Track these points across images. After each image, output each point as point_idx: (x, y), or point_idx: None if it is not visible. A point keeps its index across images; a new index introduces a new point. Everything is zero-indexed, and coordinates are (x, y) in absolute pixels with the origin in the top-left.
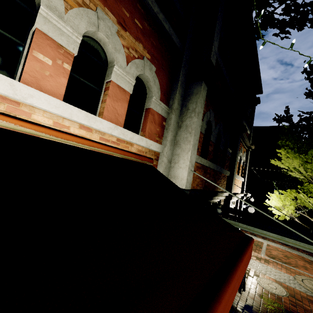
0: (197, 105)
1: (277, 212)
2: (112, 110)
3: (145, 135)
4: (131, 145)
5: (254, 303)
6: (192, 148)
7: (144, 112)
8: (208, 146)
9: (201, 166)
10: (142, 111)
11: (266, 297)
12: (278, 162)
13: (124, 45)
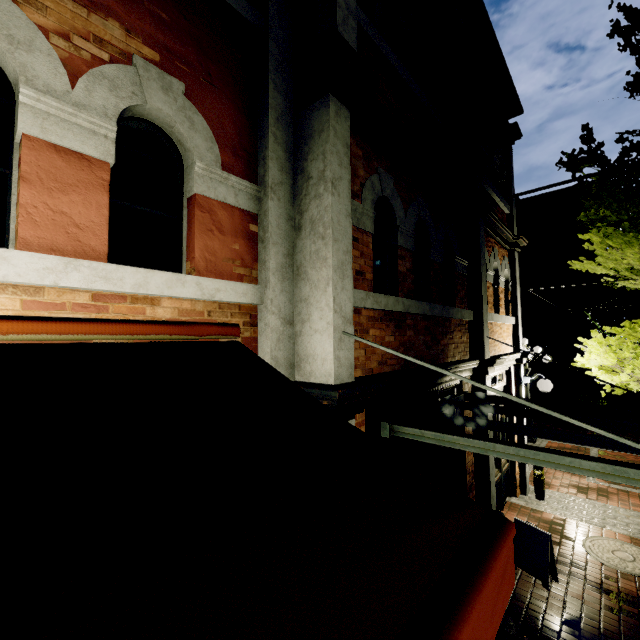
0: (328, 162)
1: (607, 379)
2: (50, 218)
3: (197, 267)
4: (151, 302)
5: (585, 609)
6: (335, 277)
7: (184, 209)
8: (395, 262)
9: (384, 313)
10: (178, 208)
11: (612, 587)
12: (587, 263)
13: (47, 27)
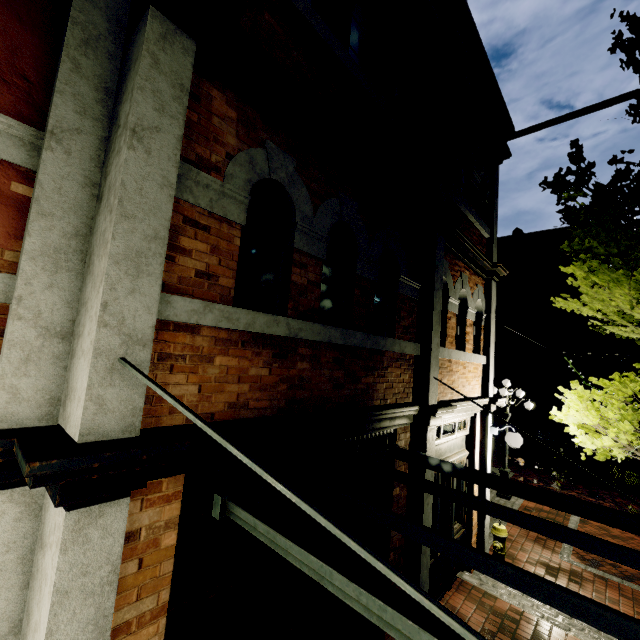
0: (132, 100)
1: (587, 441)
2: None
3: None
4: None
5: None
6: (114, 271)
7: None
8: (289, 269)
9: (252, 336)
10: None
11: None
12: (572, 302)
13: None
